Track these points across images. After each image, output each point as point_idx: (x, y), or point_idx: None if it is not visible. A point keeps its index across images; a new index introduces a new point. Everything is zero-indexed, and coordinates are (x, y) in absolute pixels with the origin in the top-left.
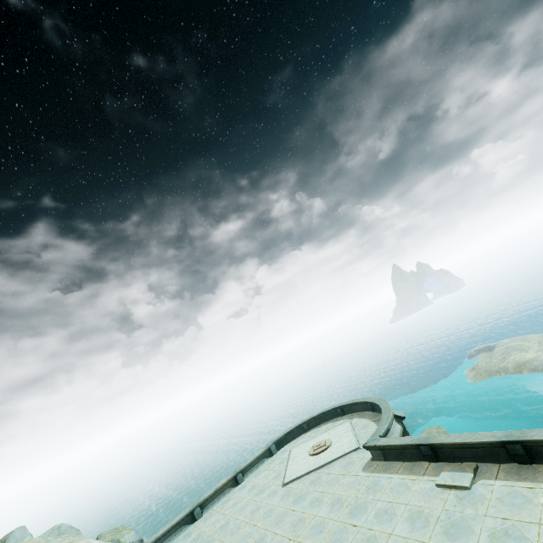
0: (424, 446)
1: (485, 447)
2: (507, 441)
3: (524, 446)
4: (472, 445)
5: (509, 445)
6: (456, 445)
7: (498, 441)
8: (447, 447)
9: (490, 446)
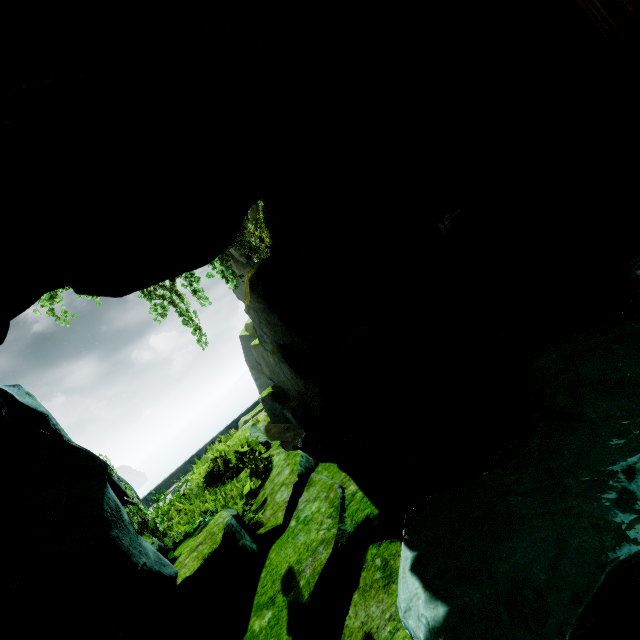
0: (150, 494)
1: (182, 468)
2: (191, 457)
3: (198, 455)
4: (176, 471)
5: (192, 459)
6: (168, 479)
7: (187, 460)
8: (164, 484)
9: (185, 466)
